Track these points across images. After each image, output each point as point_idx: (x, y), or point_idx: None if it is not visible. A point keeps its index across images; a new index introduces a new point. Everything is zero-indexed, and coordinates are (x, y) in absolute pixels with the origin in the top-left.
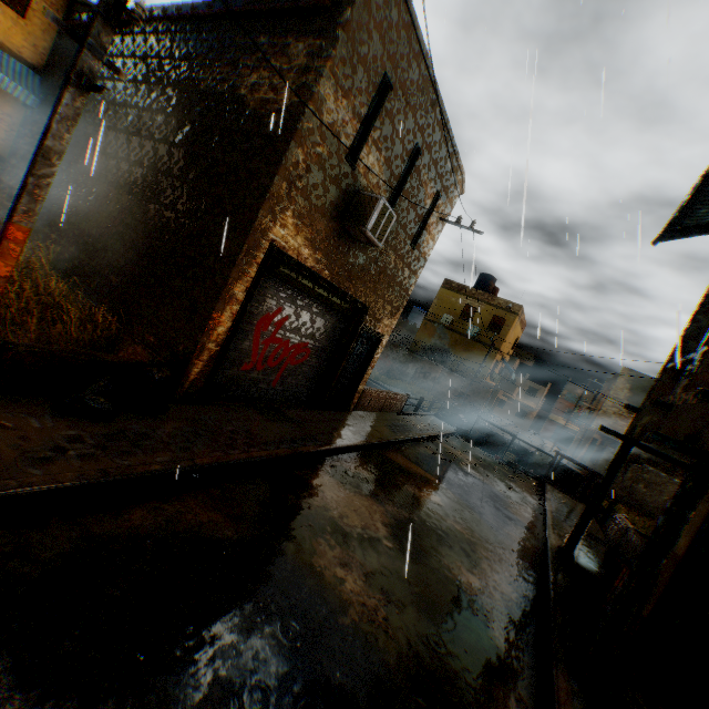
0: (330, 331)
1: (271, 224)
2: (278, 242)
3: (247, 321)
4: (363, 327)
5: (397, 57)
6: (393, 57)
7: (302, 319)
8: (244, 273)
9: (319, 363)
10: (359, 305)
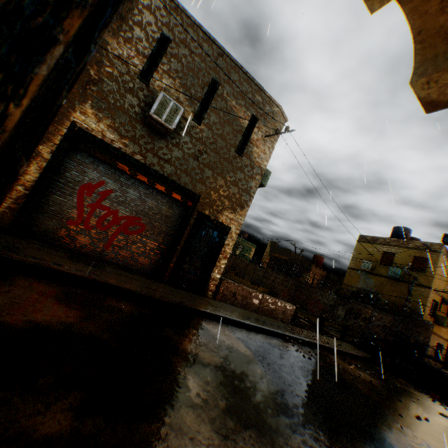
0: (166, 214)
1: (72, 110)
2: (81, 124)
3: (69, 185)
4: (199, 213)
5: (171, 25)
6: (167, 25)
7: (130, 196)
8: (49, 139)
9: (160, 241)
10: (186, 191)
